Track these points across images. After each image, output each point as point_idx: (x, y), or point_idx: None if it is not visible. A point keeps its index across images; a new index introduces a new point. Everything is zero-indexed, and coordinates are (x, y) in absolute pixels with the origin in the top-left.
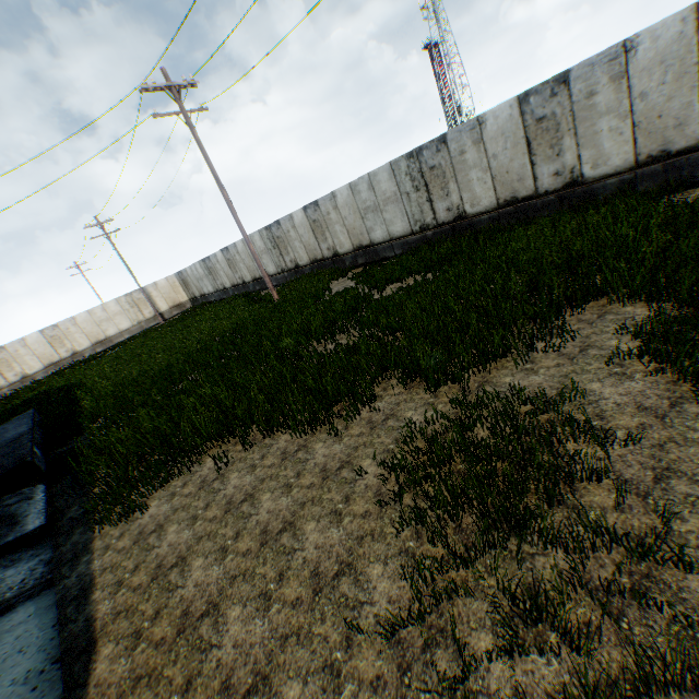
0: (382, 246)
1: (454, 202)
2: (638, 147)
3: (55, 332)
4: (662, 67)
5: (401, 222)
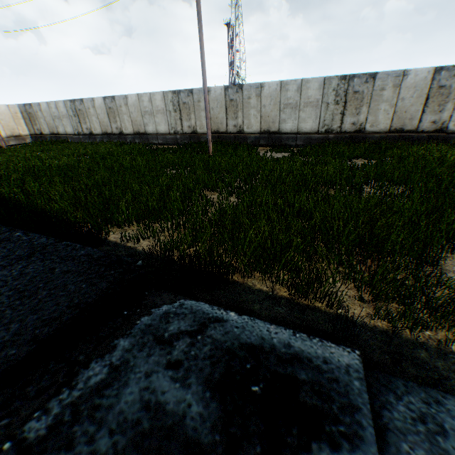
0: (288, 135)
1: (360, 120)
2: None
3: None
4: None
5: (312, 122)
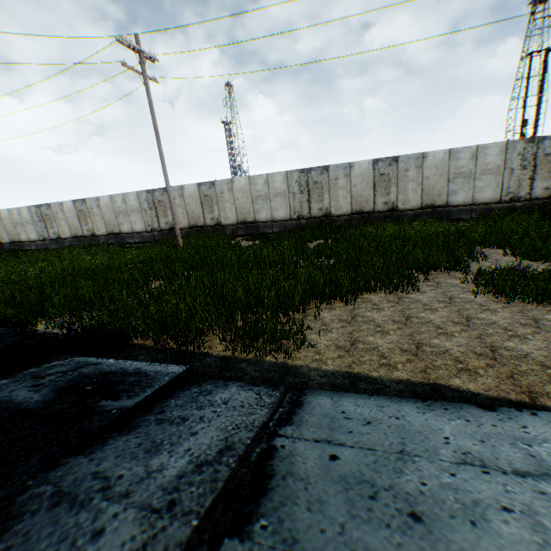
0: (264, 224)
1: (325, 205)
2: (423, 200)
3: None
4: (435, 168)
5: (284, 210)
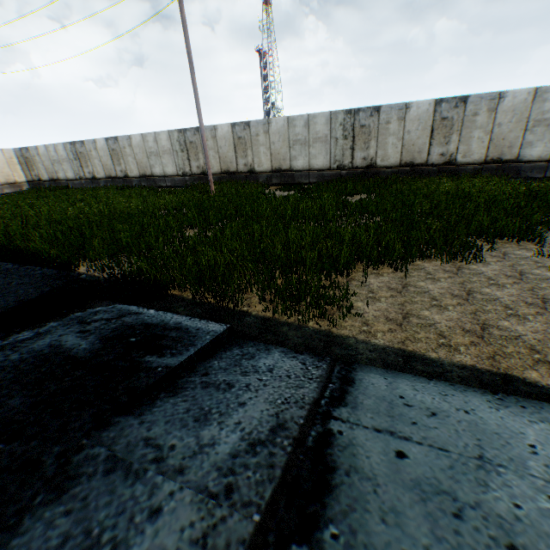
0: (300, 173)
1: (370, 155)
2: (488, 152)
3: None
4: (512, 113)
5: (323, 158)
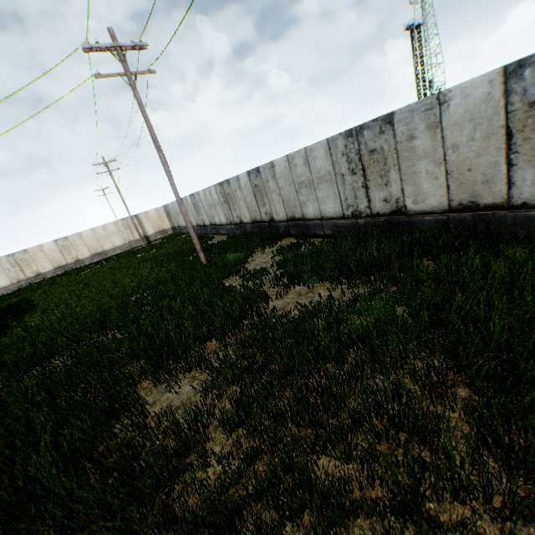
0: (313, 222)
1: (394, 193)
2: None
3: (65, 242)
4: None
5: (333, 203)
